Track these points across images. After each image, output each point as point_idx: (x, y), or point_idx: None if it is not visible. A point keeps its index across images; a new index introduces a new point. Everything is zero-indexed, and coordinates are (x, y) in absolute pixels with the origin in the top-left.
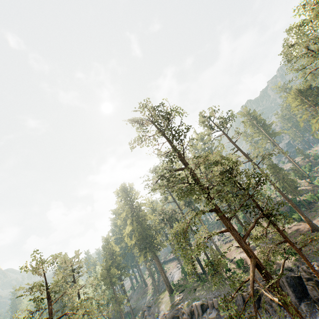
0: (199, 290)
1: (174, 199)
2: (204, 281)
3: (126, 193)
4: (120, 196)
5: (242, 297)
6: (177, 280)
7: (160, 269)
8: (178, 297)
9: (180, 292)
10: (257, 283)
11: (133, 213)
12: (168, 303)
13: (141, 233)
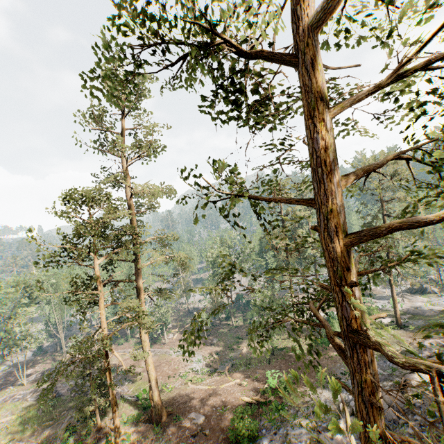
0: None
1: None
2: None
3: None
4: None
5: None
6: None
7: None
8: None
9: None
10: None
11: None
12: None
13: None
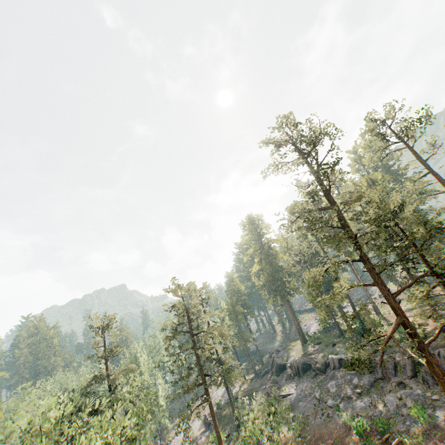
0: (340, 346)
1: (316, 238)
2: (347, 339)
3: (253, 226)
4: (246, 229)
5: (395, 362)
6: (313, 332)
7: (292, 316)
8: (312, 348)
9: (315, 344)
10: (394, 338)
11: (261, 250)
12: (300, 352)
13: (271, 274)
